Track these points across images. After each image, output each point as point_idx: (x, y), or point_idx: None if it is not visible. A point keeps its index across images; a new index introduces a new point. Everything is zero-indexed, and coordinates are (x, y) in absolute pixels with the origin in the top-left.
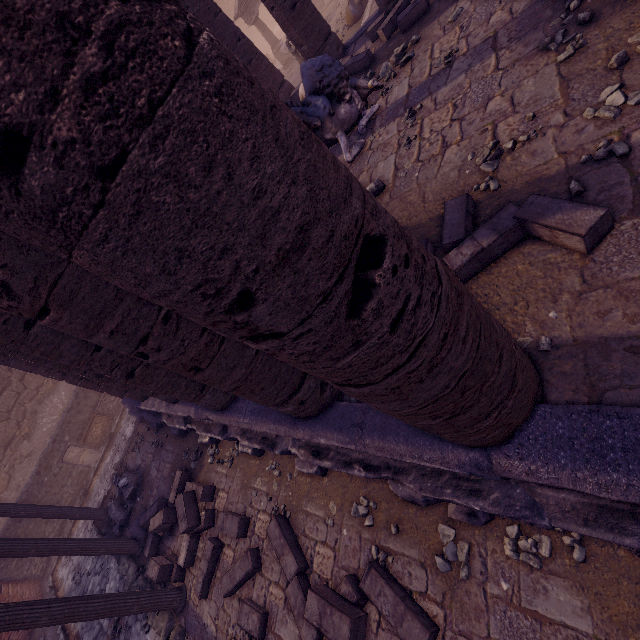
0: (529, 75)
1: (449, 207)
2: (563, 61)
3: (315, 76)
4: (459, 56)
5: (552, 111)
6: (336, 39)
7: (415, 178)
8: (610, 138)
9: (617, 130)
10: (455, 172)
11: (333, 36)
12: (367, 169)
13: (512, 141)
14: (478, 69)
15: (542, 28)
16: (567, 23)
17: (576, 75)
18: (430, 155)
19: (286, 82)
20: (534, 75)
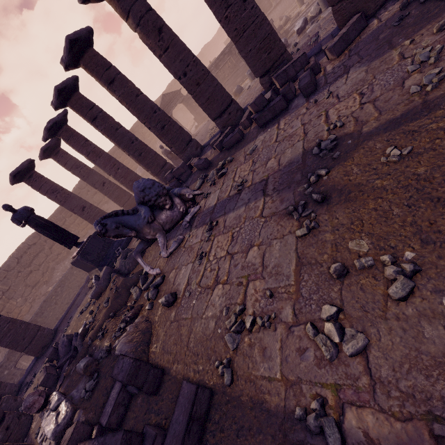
0: (278, 236)
1: (182, 394)
2: (300, 236)
3: (139, 194)
4: (246, 187)
5: (285, 298)
6: (195, 143)
7: (192, 305)
8: (326, 394)
9: (333, 384)
10: (213, 323)
11: (193, 142)
12: (176, 267)
13: (250, 320)
14: (252, 207)
15: (293, 189)
16: (308, 194)
17: (307, 261)
18: (207, 284)
19: (167, 164)
20: (281, 239)
